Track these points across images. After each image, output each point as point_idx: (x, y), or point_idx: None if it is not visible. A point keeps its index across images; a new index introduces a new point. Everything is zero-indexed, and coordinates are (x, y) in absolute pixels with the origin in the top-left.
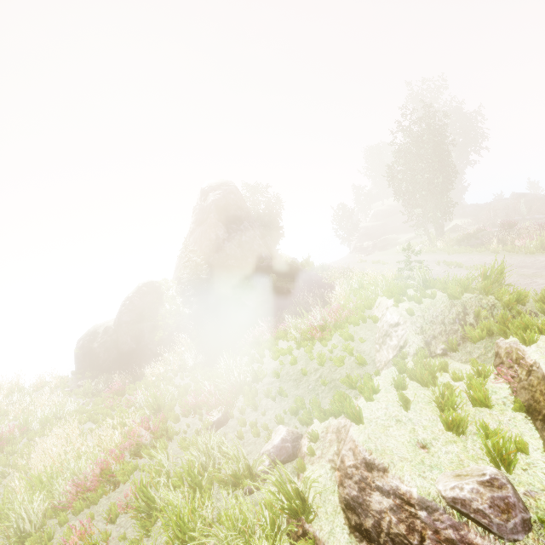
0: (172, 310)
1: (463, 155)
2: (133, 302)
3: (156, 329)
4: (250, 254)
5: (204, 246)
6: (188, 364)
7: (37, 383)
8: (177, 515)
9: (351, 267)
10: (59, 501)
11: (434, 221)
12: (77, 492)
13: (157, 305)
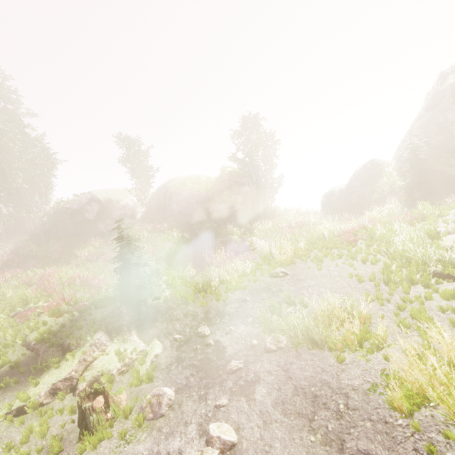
0: (388, 181)
1: None
2: (359, 174)
3: (373, 192)
4: None
5: (429, 130)
6: (394, 214)
7: (306, 211)
8: (385, 234)
9: None
10: (336, 233)
11: None
12: (342, 234)
13: (376, 177)
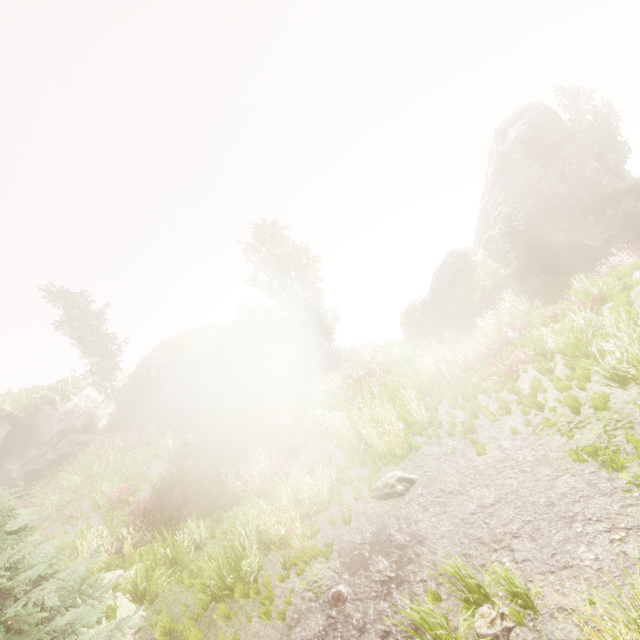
0: (485, 272)
1: None
2: (442, 273)
3: (471, 293)
4: (581, 186)
5: (512, 196)
6: (521, 313)
7: (384, 343)
8: (574, 340)
9: None
10: (464, 364)
11: None
12: (473, 363)
13: (466, 271)
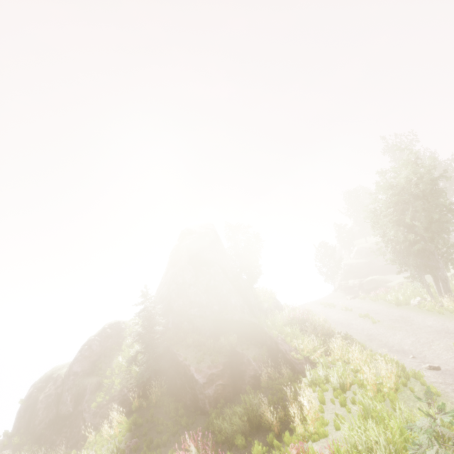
0: (123, 364)
1: (449, 197)
2: (91, 347)
3: (100, 387)
4: (217, 300)
5: (172, 289)
6: None
7: None
8: None
9: (334, 317)
10: None
11: (433, 272)
12: None
13: (113, 353)
